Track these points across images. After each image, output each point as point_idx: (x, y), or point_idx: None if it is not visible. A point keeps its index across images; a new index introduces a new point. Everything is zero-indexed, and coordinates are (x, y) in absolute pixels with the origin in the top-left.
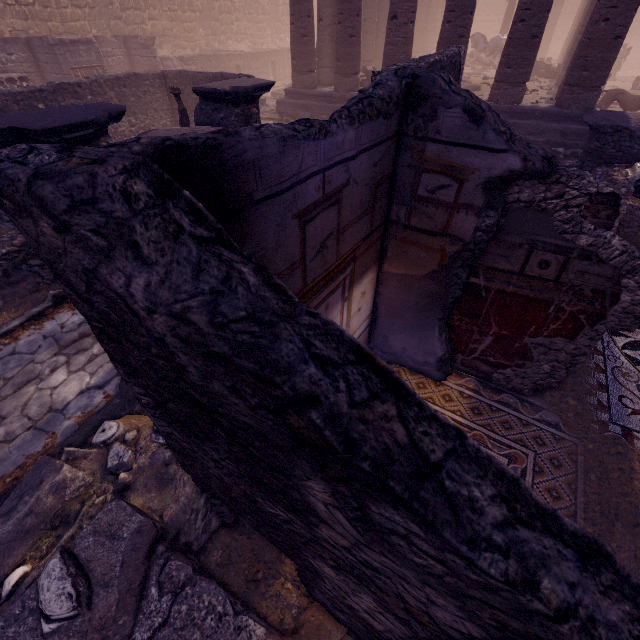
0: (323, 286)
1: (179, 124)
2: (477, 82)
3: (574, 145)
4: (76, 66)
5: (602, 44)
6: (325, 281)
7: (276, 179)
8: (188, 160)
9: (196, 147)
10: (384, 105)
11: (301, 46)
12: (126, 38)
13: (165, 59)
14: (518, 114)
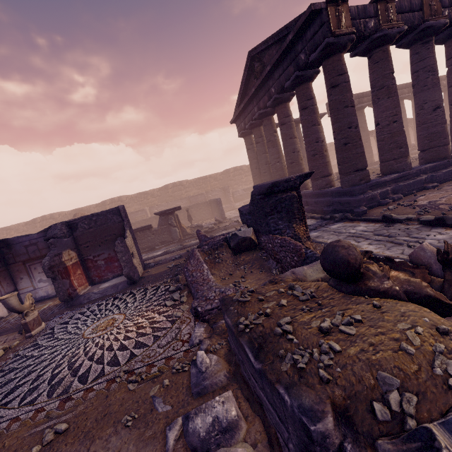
0: (38, 259)
1: (188, 220)
2: (369, 170)
3: (351, 210)
4: (196, 202)
5: (338, 150)
6: (38, 258)
7: (18, 241)
8: (4, 240)
9: (4, 239)
10: (47, 230)
11: (254, 180)
12: (223, 188)
13: (236, 191)
14: (322, 195)
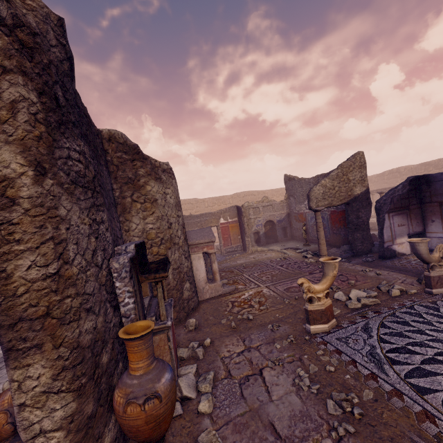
0: None
1: None
2: None
3: None
4: None
5: None
6: None
7: (439, 179)
8: (424, 176)
9: (425, 175)
10: None
11: None
12: None
13: None
14: None
